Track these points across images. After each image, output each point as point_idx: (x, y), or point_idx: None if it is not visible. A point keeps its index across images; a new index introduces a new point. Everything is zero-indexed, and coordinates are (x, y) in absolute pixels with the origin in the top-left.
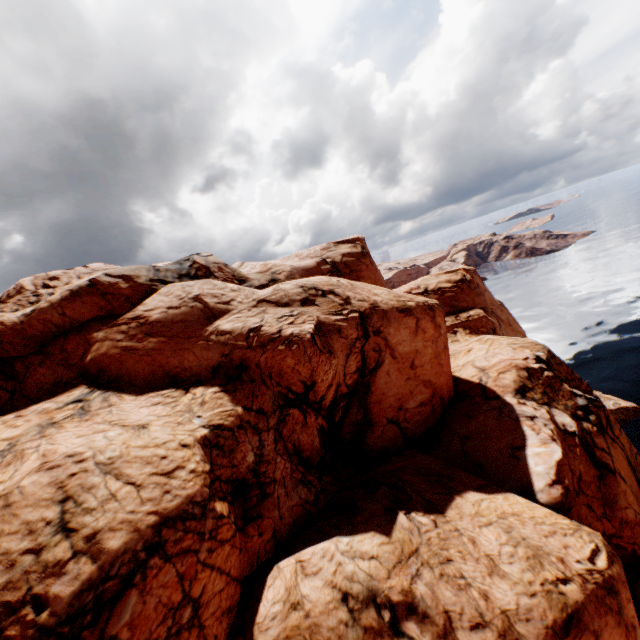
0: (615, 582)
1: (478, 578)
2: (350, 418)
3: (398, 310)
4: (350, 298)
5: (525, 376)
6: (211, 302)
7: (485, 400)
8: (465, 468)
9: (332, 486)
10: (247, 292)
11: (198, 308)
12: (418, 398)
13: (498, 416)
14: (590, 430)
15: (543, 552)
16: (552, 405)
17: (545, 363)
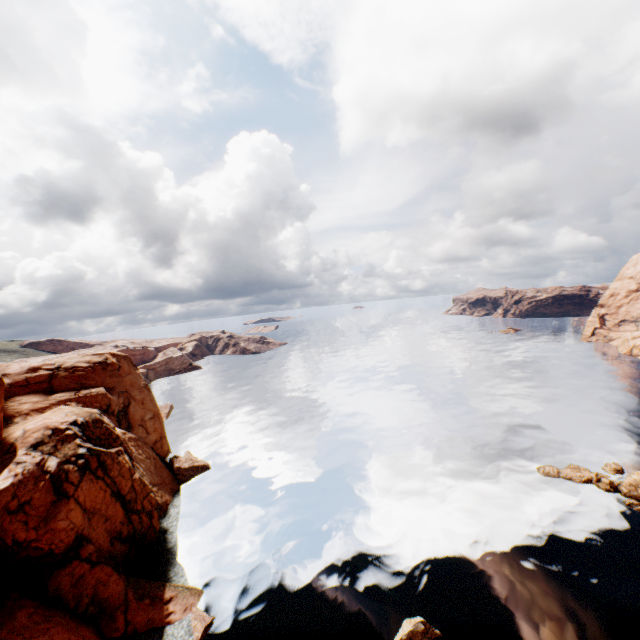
0: None
1: None
2: None
3: None
4: None
5: (49, 434)
6: None
7: (5, 455)
8: None
9: None
10: None
11: None
12: None
13: None
14: (71, 469)
15: None
16: (56, 454)
17: (78, 425)
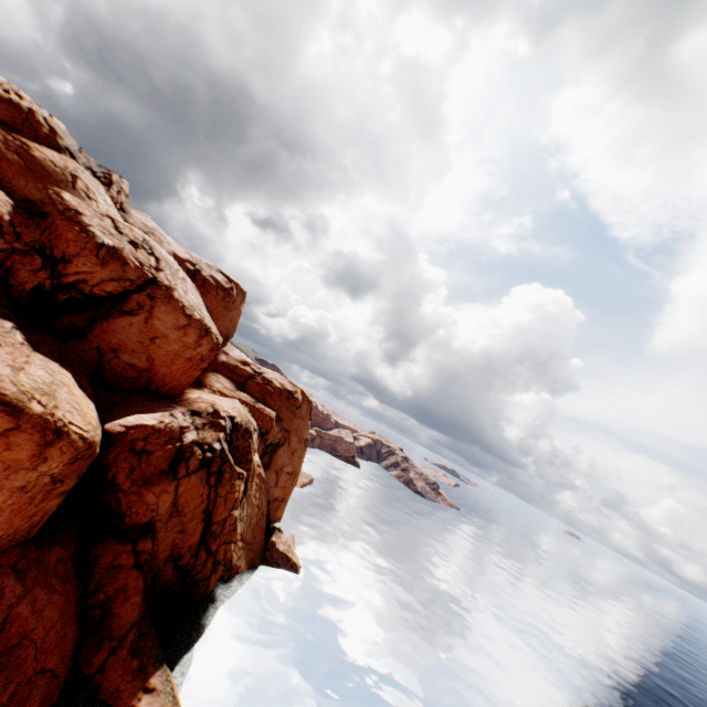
0: (67, 436)
1: (1, 358)
2: (76, 319)
3: (184, 307)
4: (164, 272)
5: (210, 411)
6: (80, 186)
7: (173, 403)
8: (103, 408)
9: (3, 306)
10: (113, 211)
11: (68, 178)
12: (135, 360)
13: (162, 407)
14: (197, 454)
15: (55, 398)
16: (199, 431)
17: (233, 421)
